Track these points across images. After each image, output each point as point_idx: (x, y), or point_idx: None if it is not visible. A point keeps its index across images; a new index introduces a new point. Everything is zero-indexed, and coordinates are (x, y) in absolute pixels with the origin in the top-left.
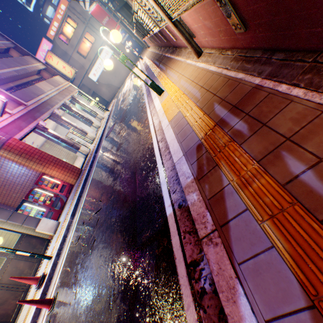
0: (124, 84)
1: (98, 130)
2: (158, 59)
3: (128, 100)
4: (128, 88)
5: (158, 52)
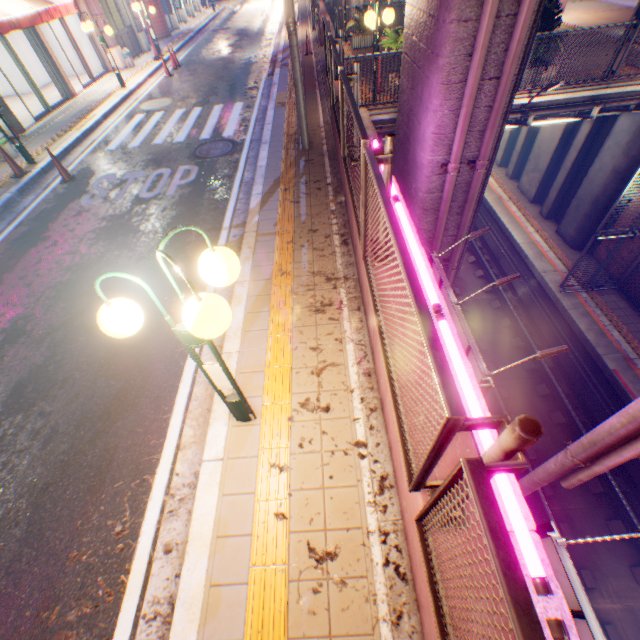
0: (250, 2)
1: (191, 19)
2: (303, 17)
3: (256, 23)
4: (257, 11)
5: (308, 11)
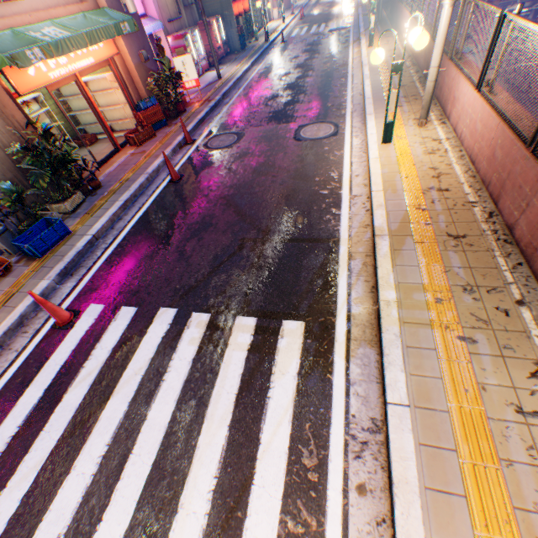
0: None
1: (297, 2)
2: None
3: None
4: None
5: None
